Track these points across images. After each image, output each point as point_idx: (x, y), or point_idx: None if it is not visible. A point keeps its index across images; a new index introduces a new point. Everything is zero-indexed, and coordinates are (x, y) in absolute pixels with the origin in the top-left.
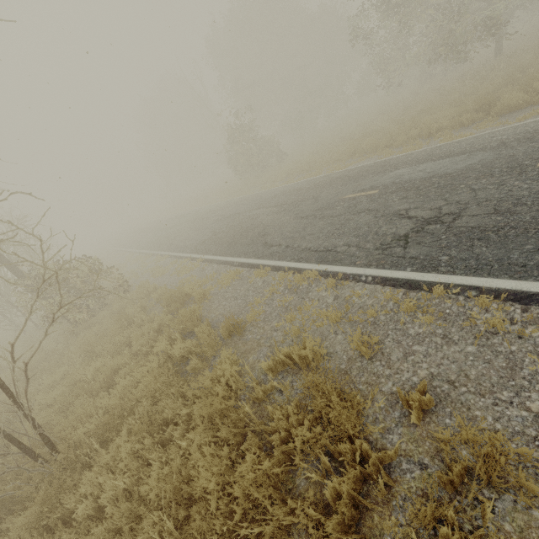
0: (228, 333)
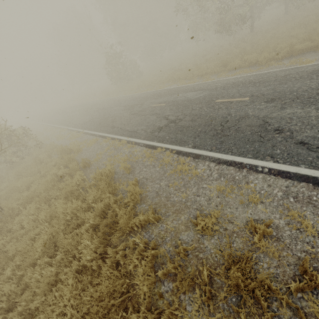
0: (84, 166)
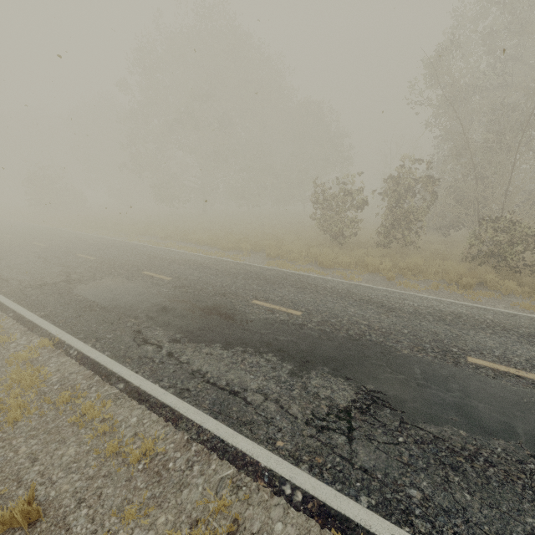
0: None
